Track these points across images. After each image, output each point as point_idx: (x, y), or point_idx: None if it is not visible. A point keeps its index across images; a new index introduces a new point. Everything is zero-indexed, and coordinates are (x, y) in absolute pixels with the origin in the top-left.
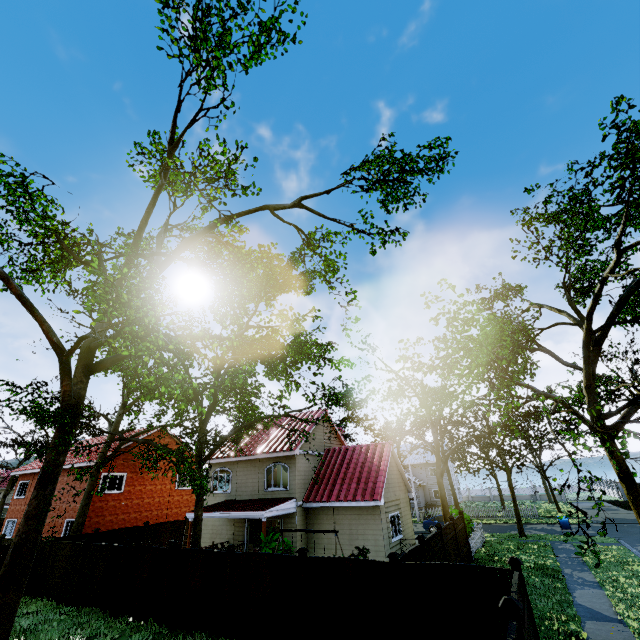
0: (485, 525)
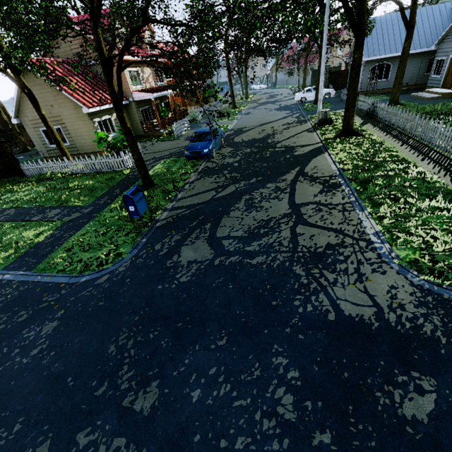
0: (299, 155)
